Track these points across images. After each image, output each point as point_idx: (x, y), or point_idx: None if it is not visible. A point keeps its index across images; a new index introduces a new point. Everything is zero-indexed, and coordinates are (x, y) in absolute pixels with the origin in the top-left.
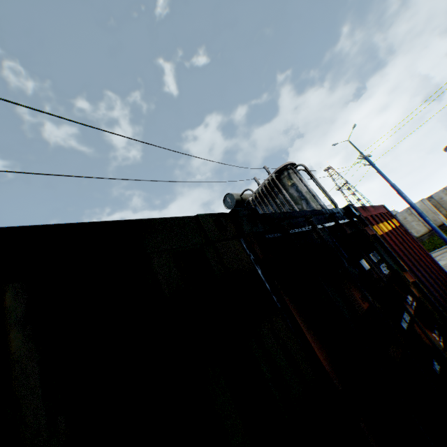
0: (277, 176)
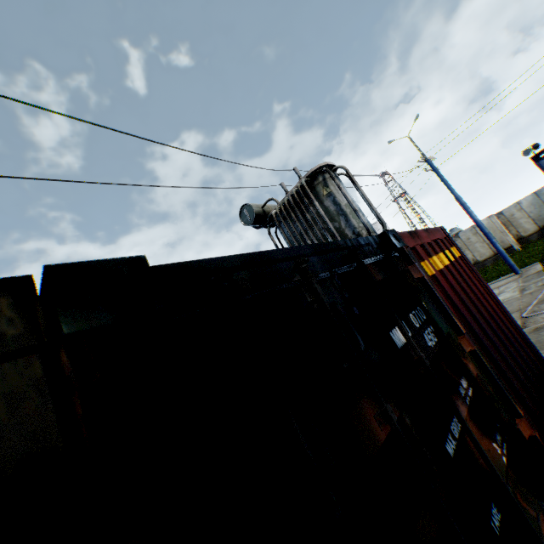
0: (309, 182)
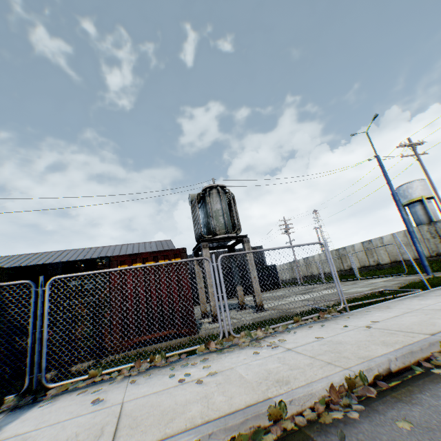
0: (204, 193)
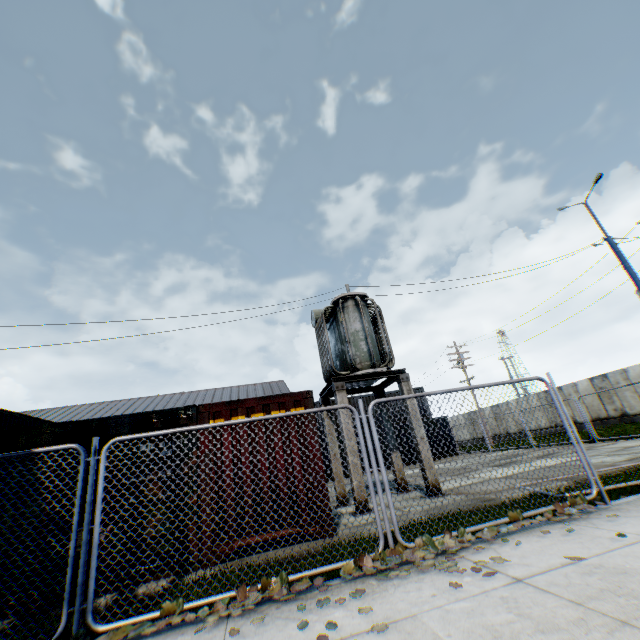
0: (335, 307)
